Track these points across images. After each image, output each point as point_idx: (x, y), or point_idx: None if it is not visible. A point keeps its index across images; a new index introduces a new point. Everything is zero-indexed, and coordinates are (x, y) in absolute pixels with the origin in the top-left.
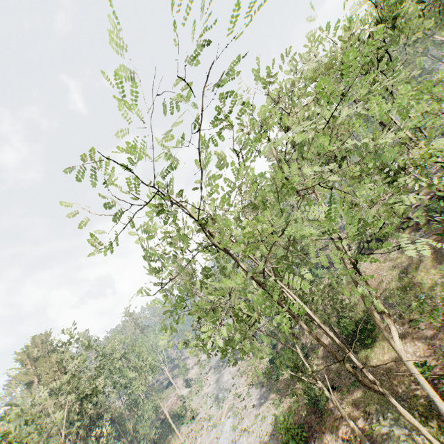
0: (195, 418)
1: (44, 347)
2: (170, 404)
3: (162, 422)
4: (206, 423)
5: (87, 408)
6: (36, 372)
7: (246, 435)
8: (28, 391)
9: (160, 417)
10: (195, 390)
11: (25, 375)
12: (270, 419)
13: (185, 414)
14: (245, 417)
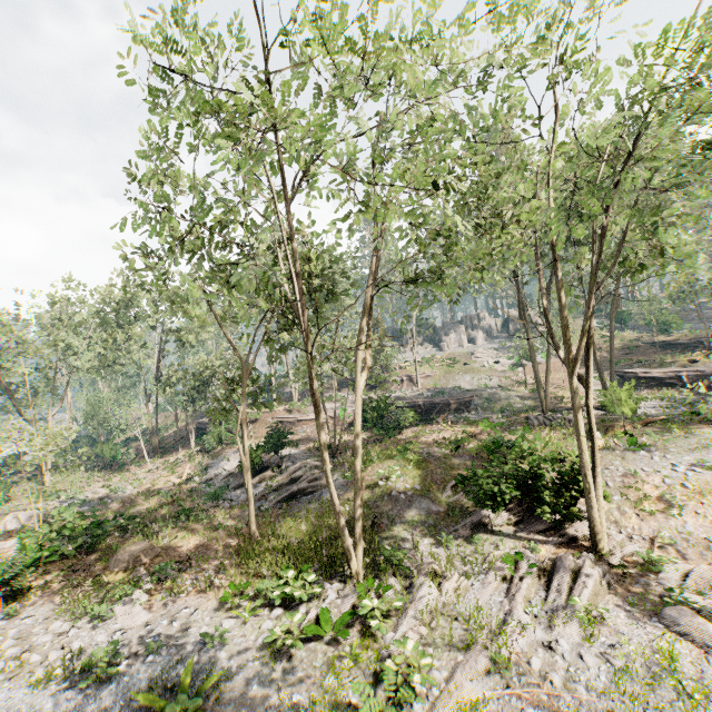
0: None
1: None
2: None
3: None
4: None
5: None
6: None
7: None
8: None
9: None
10: None
11: None
12: None
13: None
14: None
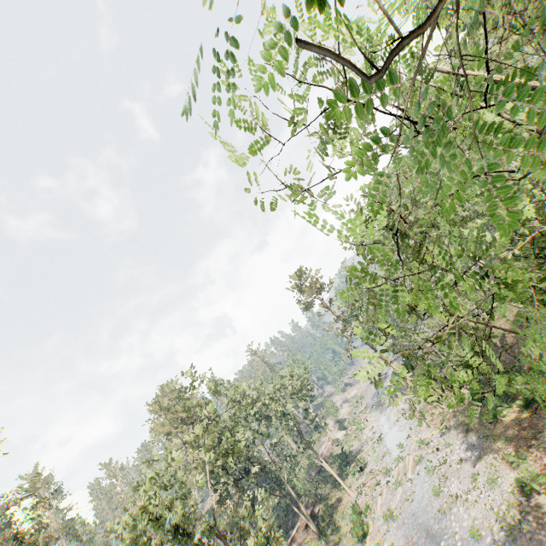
0: (364, 470)
1: (173, 396)
2: (325, 451)
3: (320, 471)
4: (383, 478)
5: (230, 463)
6: (171, 422)
7: (463, 505)
8: (168, 442)
9: (316, 466)
10: (352, 433)
11: (161, 426)
12: (507, 485)
13: (348, 463)
14: (449, 476)
